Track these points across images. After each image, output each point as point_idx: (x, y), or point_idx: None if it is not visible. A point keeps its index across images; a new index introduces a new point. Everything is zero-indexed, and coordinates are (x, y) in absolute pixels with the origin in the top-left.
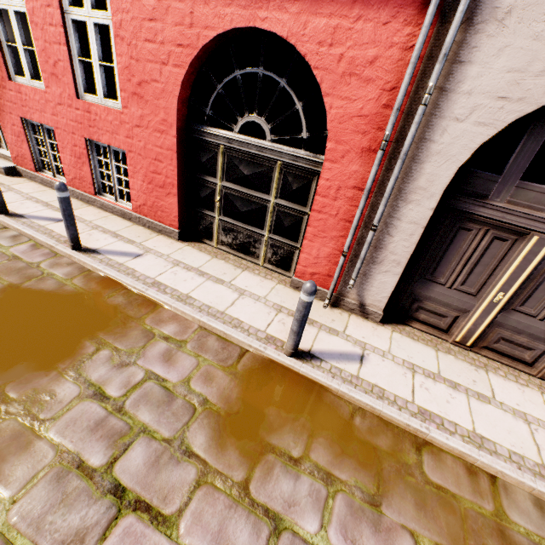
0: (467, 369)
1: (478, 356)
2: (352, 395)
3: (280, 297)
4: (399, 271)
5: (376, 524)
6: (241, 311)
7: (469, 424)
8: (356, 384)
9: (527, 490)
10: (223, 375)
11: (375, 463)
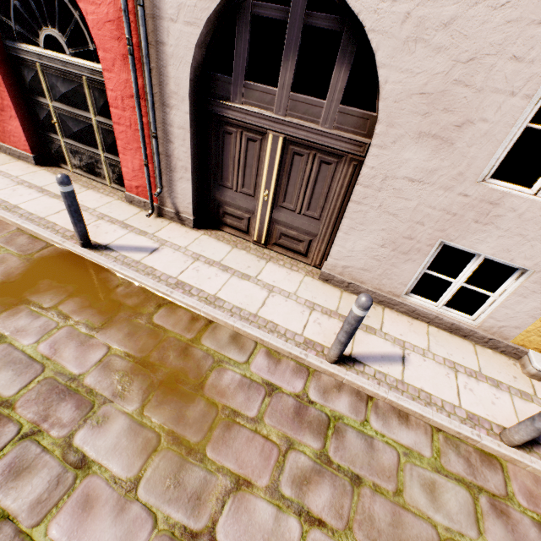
0: (250, 259)
1: (271, 252)
2: (122, 272)
3: (110, 209)
4: (189, 176)
5: (84, 342)
6: (62, 217)
7: (215, 291)
8: (133, 266)
9: (232, 328)
10: (17, 260)
11: (114, 312)
